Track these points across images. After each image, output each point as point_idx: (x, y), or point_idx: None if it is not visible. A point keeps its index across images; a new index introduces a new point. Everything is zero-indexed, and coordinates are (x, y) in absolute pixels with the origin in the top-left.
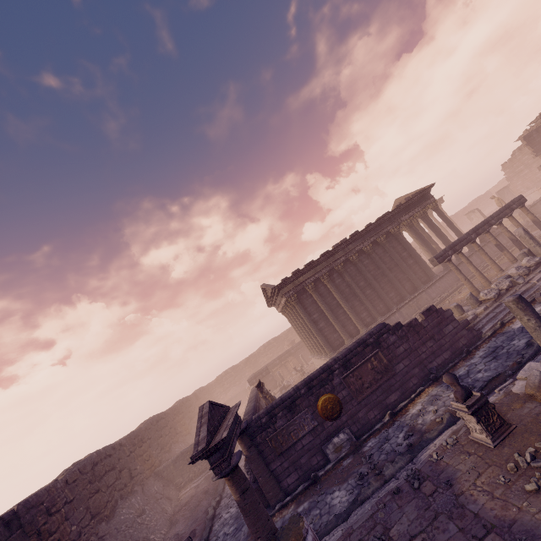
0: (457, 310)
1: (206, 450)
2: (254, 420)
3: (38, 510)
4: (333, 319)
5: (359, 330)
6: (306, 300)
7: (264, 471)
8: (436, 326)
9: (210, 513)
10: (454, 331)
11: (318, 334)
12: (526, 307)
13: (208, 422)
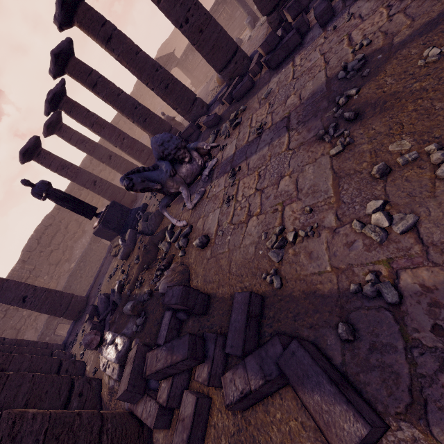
0: None
1: None
2: (180, 58)
3: None
4: None
5: None
6: None
7: (190, 77)
8: None
9: None
10: None
11: None
12: (238, 3)
13: None
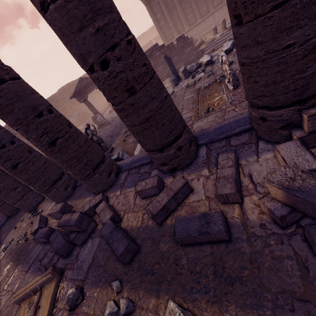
0: (213, 32)
1: (72, 96)
2: None
3: (53, 101)
4: (168, 20)
5: (185, 29)
6: (153, 1)
7: None
8: (181, 48)
9: (107, 107)
10: (189, 52)
11: (158, 31)
12: (166, 61)
13: (76, 87)
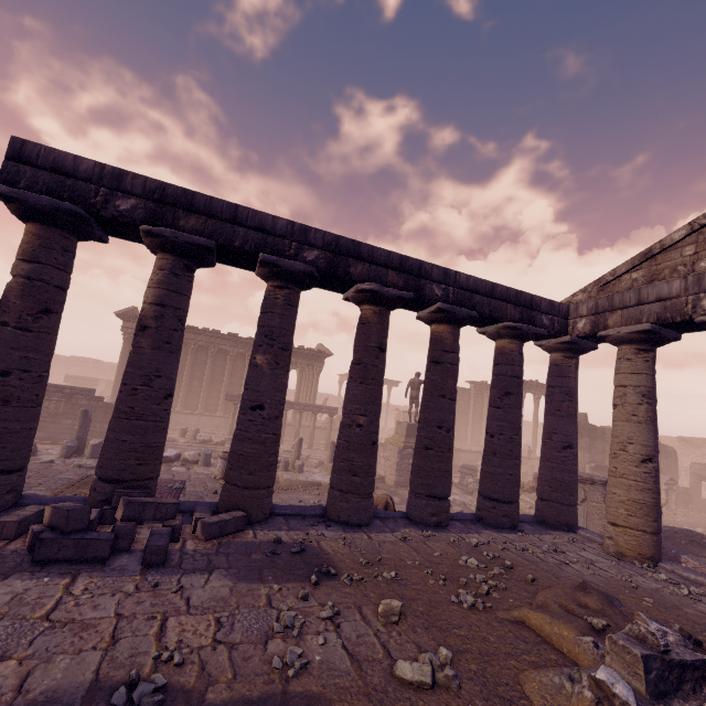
0: (180, 432)
1: None
2: None
3: None
4: None
5: None
6: None
7: None
8: None
9: None
10: None
11: (117, 378)
12: (82, 417)
13: None
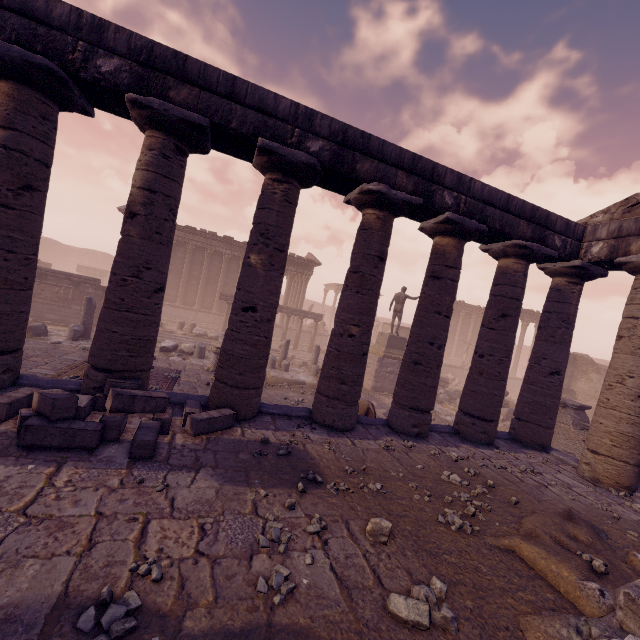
0: (178, 325)
1: None
2: None
3: None
4: None
5: None
6: None
7: None
8: None
9: None
10: None
11: None
12: (86, 304)
13: None
